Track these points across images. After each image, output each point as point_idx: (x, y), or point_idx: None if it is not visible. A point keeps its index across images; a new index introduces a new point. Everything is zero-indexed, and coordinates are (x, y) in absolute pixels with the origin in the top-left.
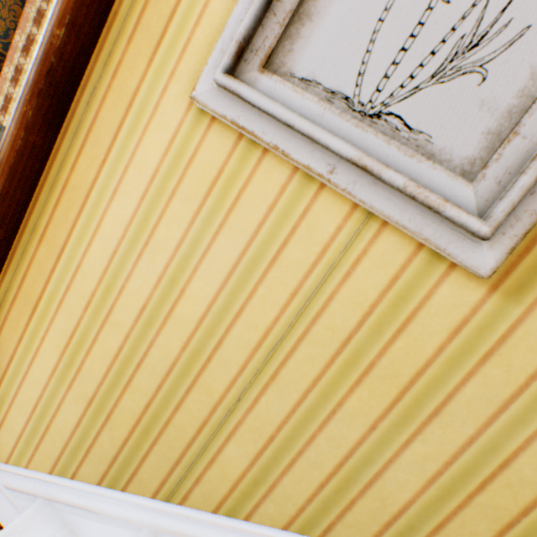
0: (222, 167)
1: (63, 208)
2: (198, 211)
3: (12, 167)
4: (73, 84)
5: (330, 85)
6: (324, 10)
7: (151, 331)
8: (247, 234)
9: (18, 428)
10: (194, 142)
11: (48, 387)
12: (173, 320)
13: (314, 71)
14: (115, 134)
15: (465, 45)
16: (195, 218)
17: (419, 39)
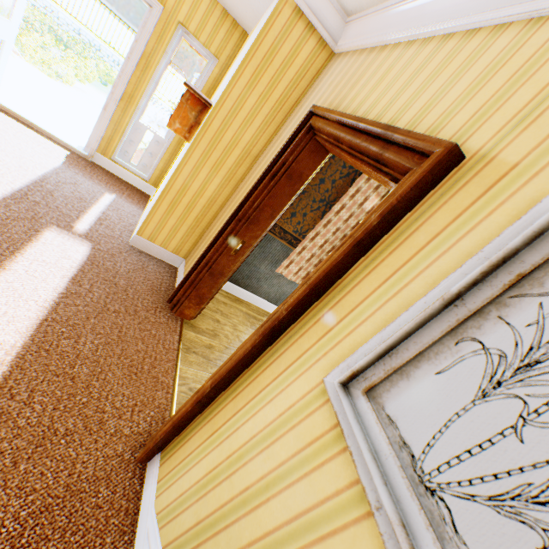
0: (324, 432)
1: (249, 388)
2: (299, 450)
3: (239, 359)
4: (283, 330)
5: (404, 434)
6: (419, 377)
7: (242, 509)
8: (316, 497)
9: (170, 498)
10: (317, 402)
11: (191, 487)
12: (254, 515)
13: (397, 415)
14: (286, 367)
15: (530, 493)
16: (296, 454)
17: (485, 452)
